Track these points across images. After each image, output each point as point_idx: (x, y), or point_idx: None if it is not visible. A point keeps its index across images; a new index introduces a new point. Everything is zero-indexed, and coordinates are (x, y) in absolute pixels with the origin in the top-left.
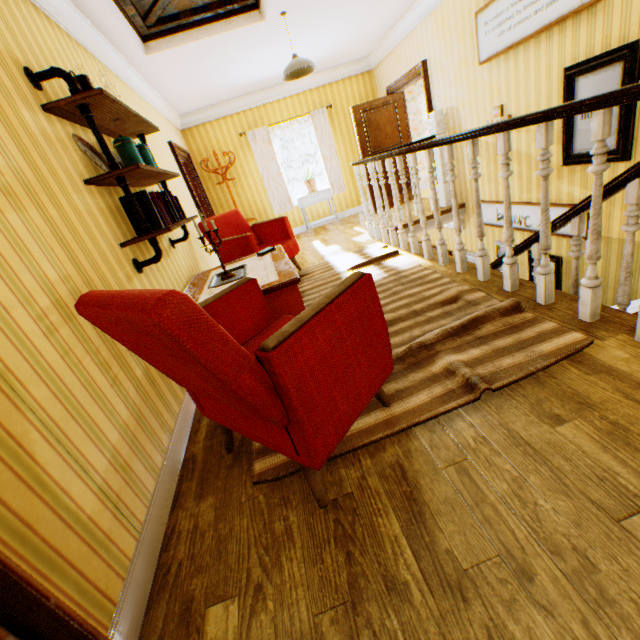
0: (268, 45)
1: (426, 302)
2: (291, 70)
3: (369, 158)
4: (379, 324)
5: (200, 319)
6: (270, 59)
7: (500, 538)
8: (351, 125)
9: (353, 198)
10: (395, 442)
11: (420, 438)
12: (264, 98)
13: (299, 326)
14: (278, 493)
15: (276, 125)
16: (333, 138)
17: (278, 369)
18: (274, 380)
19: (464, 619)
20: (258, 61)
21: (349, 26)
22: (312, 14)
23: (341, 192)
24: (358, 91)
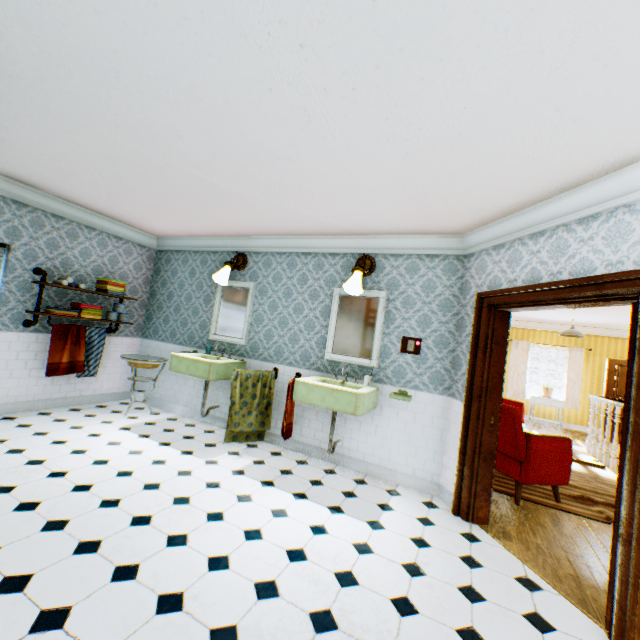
0: (555, 312)
1: (606, 491)
2: (566, 333)
3: (604, 399)
4: (568, 459)
5: (519, 416)
6: (553, 315)
7: (588, 539)
8: (604, 367)
9: (583, 418)
10: (556, 510)
11: (569, 515)
12: (535, 326)
13: (540, 436)
14: (496, 493)
15: (537, 344)
16: (582, 369)
17: (530, 441)
18: (526, 444)
19: (563, 537)
20: (544, 314)
21: (622, 318)
22: (594, 311)
23: (573, 408)
24: (620, 348)
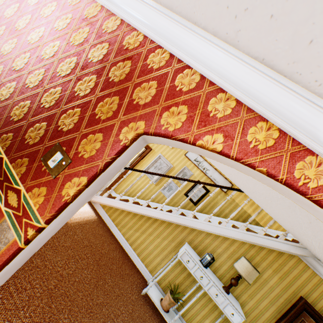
0: None
1: None
2: None
3: None
4: None
5: None
6: None
7: None
8: None
9: None
10: None
11: None
12: None
13: None
14: None
15: None
16: None
17: None
18: None
19: None
20: None
21: None
22: None
23: None
24: None
